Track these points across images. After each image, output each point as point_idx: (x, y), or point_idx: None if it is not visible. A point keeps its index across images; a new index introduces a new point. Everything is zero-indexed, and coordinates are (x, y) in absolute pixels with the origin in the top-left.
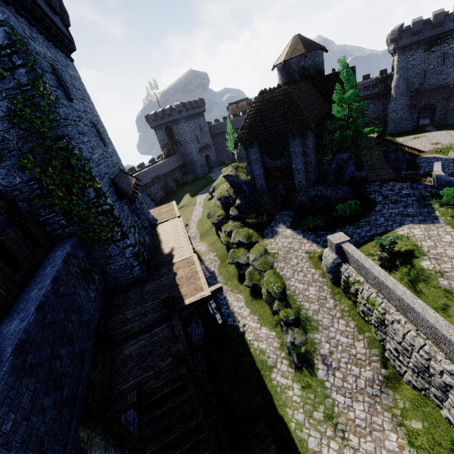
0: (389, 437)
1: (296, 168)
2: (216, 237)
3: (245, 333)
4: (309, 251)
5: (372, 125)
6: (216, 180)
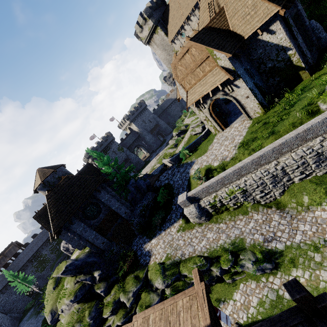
0: (318, 214)
1: (116, 207)
2: None
3: (238, 323)
4: (178, 229)
5: None
6: (46, 306)
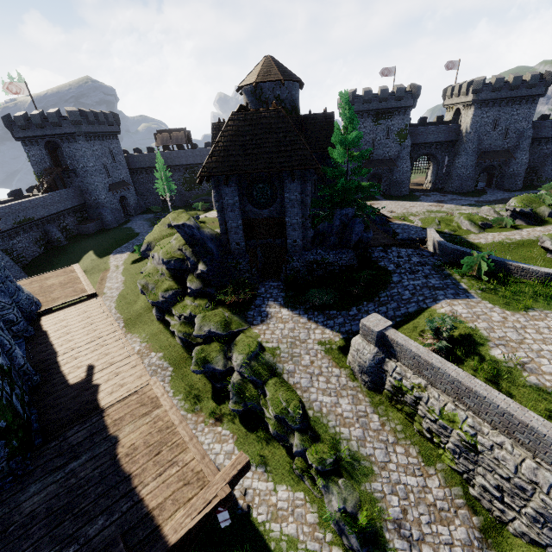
0: None
1: (291, 222)
2: (159, 325)
3: (250, 508)
4: (323, 341)
5: None
6: (151, 233)
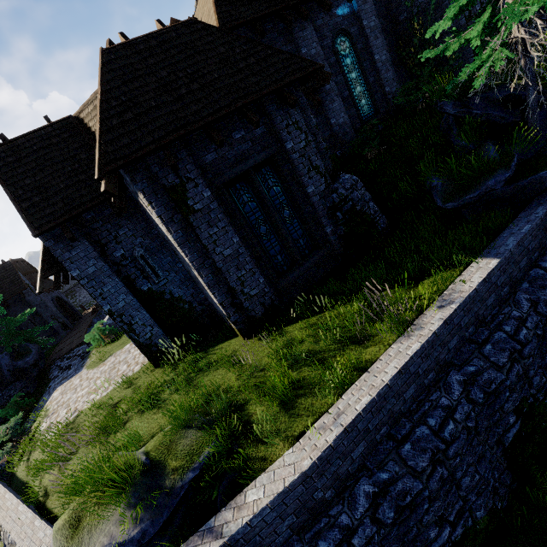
0: None
1: None
2: None
3: None
4: None
5: None
6: None
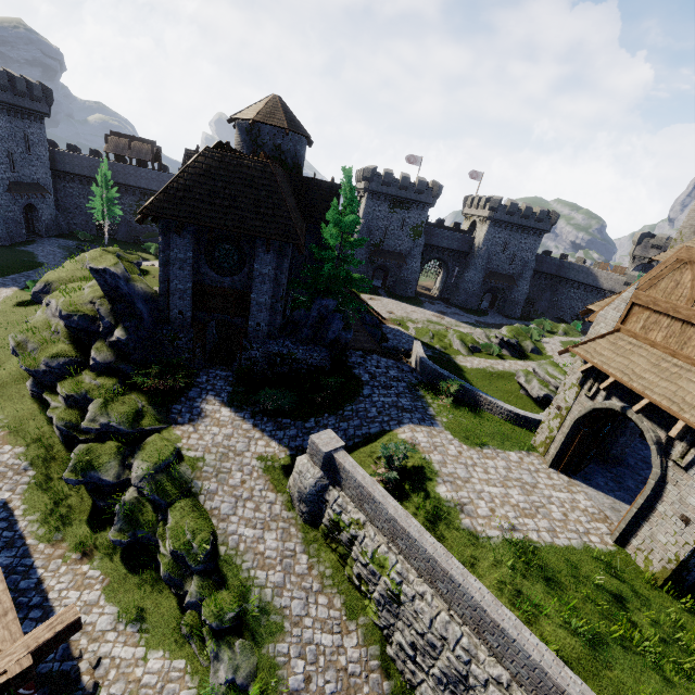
0: None
1: (258, 300)
2: (32, 406)
3: (97, 688)
4: (265, 455)
5: None
6: (58, 269)
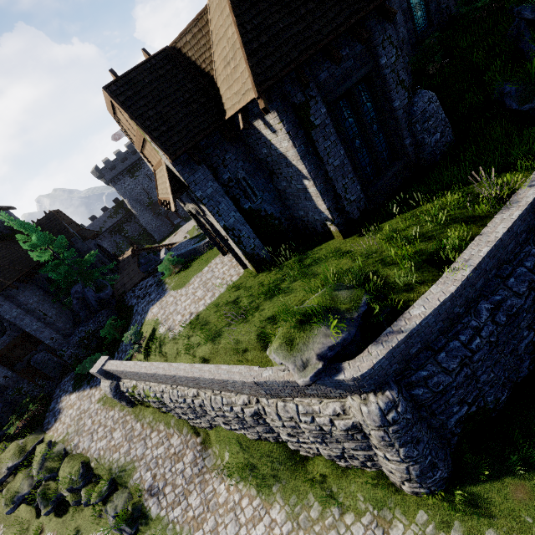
0: (220, 491)
1: (34, 329)
2: None
3: None
4: (101, 397)
5: (142, 241)
6: None
